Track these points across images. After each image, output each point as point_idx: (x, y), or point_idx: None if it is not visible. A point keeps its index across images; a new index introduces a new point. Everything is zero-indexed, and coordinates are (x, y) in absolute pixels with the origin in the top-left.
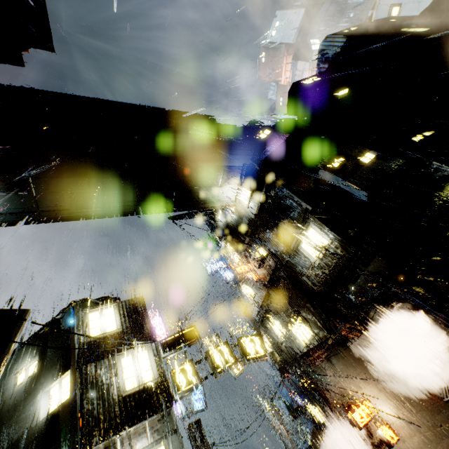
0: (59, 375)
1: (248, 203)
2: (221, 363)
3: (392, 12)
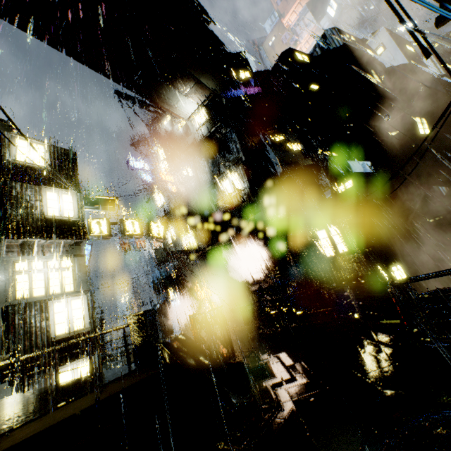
0: None
1: (200, 127)
2: (130, 230)
3: (379, 49)
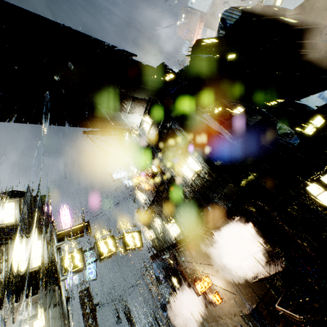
0: None
1: (149, 130)
2: (105, 251)
3: (277, 2)
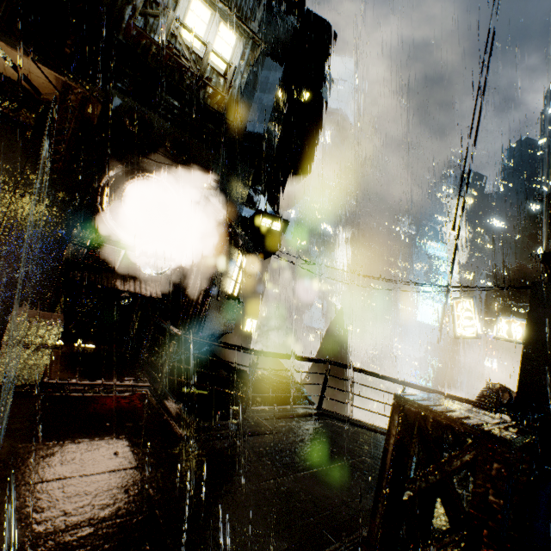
0: None
1: None
2: None
3: None
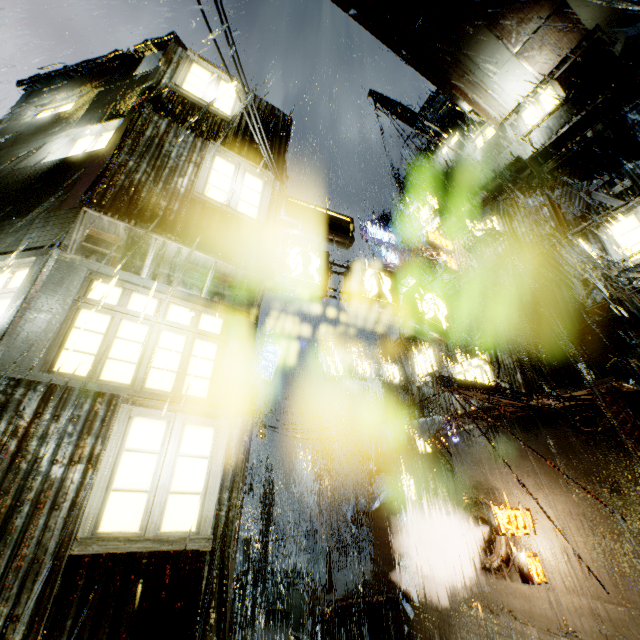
0: (100, 120)
1: (536, 125)
2: (371, 290)
3: None
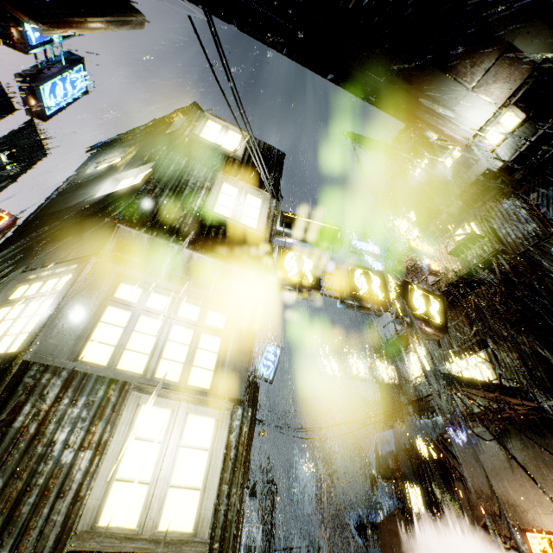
0: (139, 165)
1: (501, 142)
2: (361, 288)
3: None
